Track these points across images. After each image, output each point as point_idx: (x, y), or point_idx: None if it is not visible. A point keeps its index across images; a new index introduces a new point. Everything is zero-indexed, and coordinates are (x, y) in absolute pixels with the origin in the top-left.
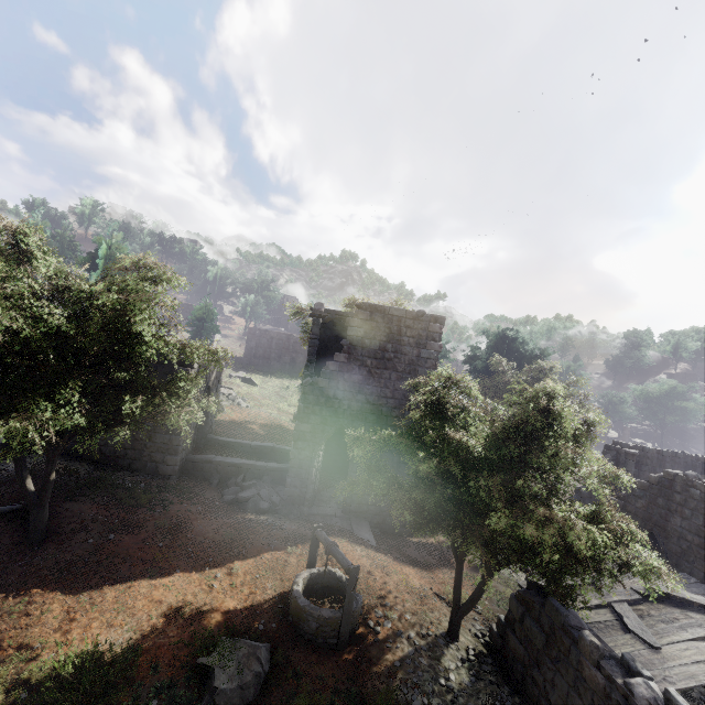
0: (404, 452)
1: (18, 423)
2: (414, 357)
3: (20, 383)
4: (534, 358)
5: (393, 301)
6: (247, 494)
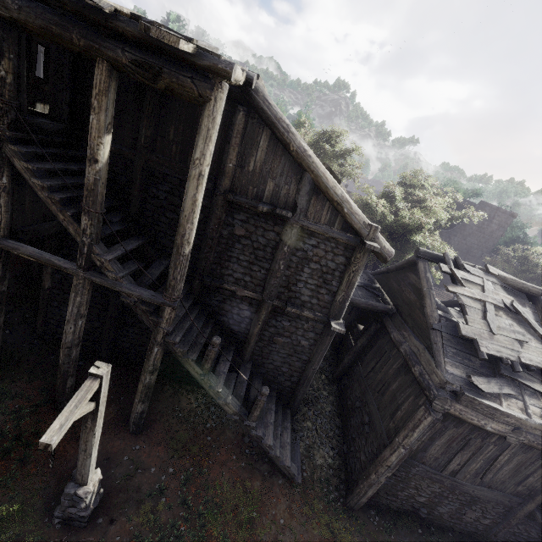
0: (508, 270)
1: None
2: (494, 229)
3: None
4: (516, 228)
5: (472, 189)
6: None
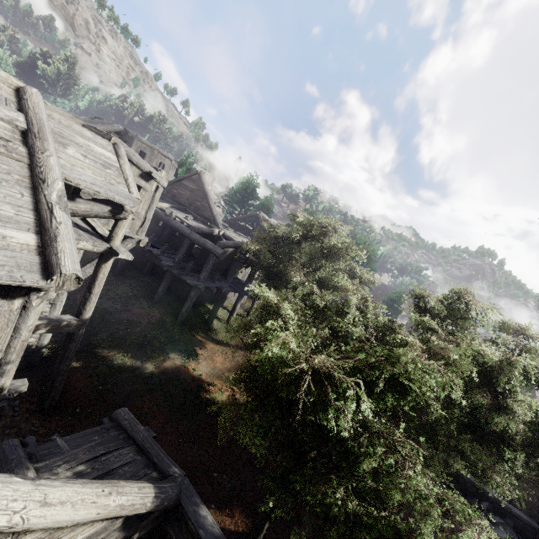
0: None
1: (497, 477)
2: None
3: (471, 425)
4: None
5: None
6: (499, 532)
